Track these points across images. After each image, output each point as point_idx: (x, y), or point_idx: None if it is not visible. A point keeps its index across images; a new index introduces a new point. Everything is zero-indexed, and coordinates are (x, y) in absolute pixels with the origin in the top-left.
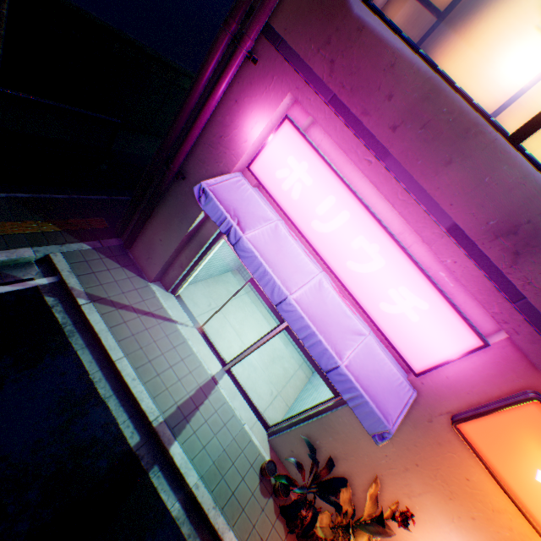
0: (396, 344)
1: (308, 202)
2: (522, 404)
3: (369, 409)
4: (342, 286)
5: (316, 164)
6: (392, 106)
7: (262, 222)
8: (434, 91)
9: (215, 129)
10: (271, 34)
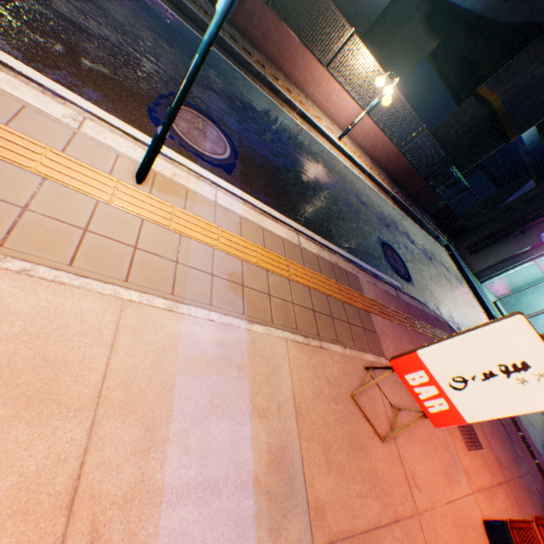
0: None
1: None
2: None
3: None
4: None
5: None
6: None
7: None
8: None
9: None
10: None
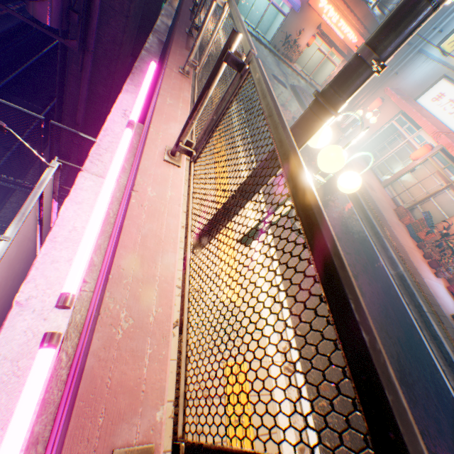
0: None
1: None
2: None
3: (296, 6)
4: None
5: None
6: None
7: None
8: None
9: None
10: None
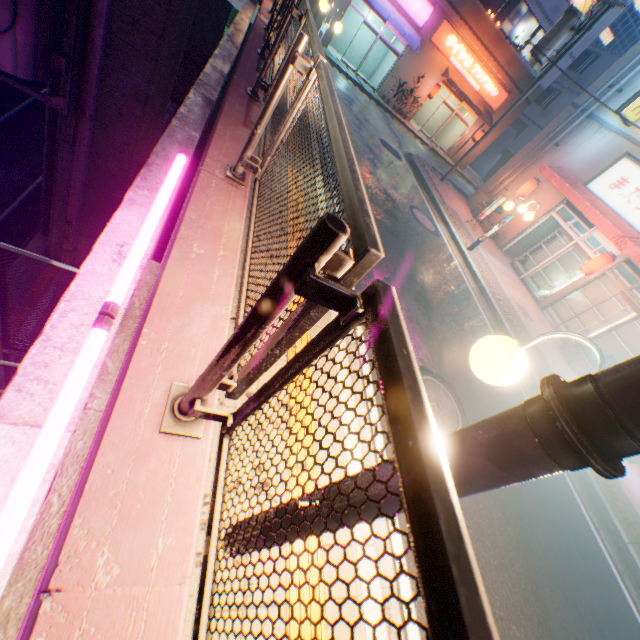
0: (415, 22)
1: None
2: (442, 25)
3: (414, 43)
4: (400, 8)
5: None
6: None
7: None
8: None
9: None
10: None
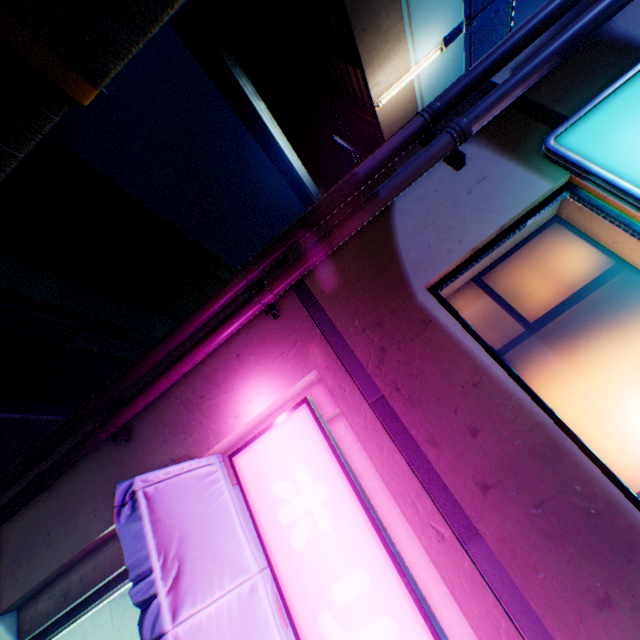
0: None
1: (320, 564)
2: None
3: None
4: None
5: (343, 494)
6: (479, 445)
7: (226, 578)
8: (553, 447)
9: (198, 381)
10: (304, 290)
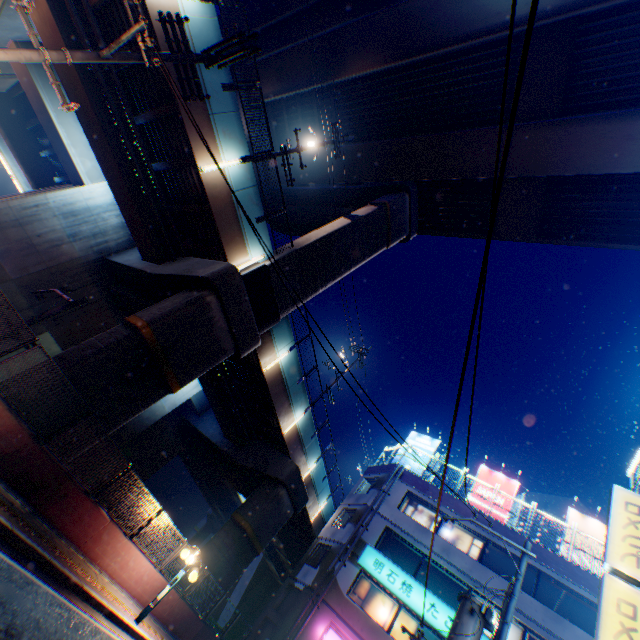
0: None
1: None
2: None
3: None
4: None
5: None
6: (360, 621)
7: None
8: (368, 617)
9: (304, 630)
10: (323, 598)
